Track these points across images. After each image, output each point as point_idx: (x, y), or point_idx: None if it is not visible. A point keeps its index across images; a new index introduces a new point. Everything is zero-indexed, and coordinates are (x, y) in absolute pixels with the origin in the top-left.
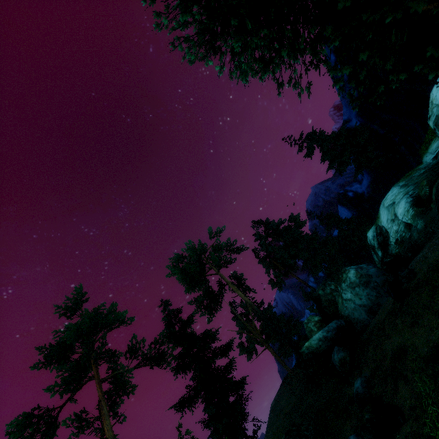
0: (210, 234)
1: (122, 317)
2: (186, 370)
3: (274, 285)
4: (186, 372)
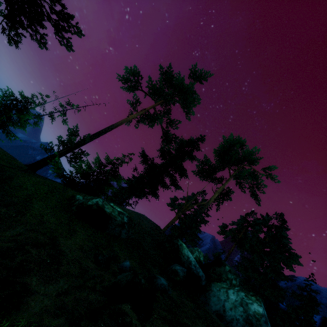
0: (268, 168)
1: (191, 112)
2: (162, 156)
3: (223, 227)
4: (161, 157)
